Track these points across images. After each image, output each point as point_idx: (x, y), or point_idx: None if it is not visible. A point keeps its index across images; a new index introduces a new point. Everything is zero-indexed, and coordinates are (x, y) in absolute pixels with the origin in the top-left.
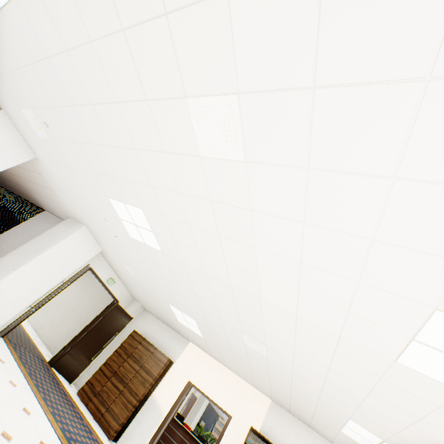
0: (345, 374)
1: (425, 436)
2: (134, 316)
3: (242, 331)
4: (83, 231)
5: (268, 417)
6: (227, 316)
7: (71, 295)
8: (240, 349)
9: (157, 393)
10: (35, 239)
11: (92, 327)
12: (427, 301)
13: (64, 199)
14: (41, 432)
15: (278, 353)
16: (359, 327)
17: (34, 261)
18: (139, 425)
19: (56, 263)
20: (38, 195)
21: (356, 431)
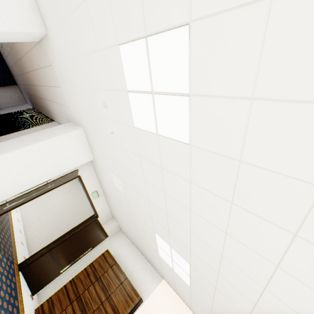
0: None
1: None
2: (110, 234)
3: None
4: (79, 133)
5: None
6: (303, 295)
7: (61, 201)
8: None
9: None
10: (33, 133)
11: (68, 237)
12: None
13: (67, 94)
14: None
15: None
16: None
17: (21, 150)
18: None
19: (44, 160)
20: (50, 103)
21: None
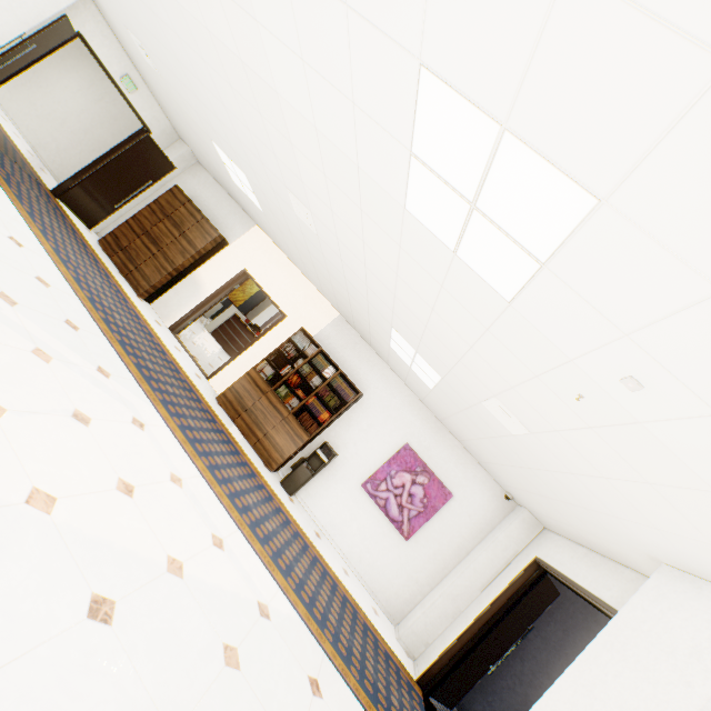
0: (376, 249)
1: (439, 336)
2: (181, 168)
3: (286, 186)
4: None
5: (329, 329)
6: (265, 153)
7: (81, 106)
8: (296, 229)
9: (202, 272)
10: None
11: (110, 161)
12: (412, 43)
13: None
14: (14, 232)
15: (323, 225)
16: (368, 139)
17: None
18: (177, 296)
19: None
20: None
21: (399, 343)
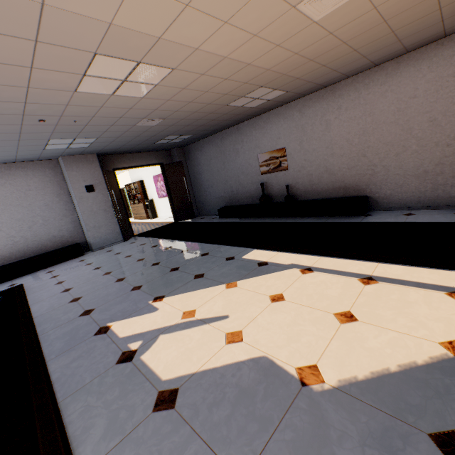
0: None
1: None
2: None
3: None
4: None
5: (131, 177)
6: None
7: None
8: None
9: None
10: None
11: None
12: None
13: None
14: None
15: None
16: None
17: None
18: None
19: None
20: None
21: None
